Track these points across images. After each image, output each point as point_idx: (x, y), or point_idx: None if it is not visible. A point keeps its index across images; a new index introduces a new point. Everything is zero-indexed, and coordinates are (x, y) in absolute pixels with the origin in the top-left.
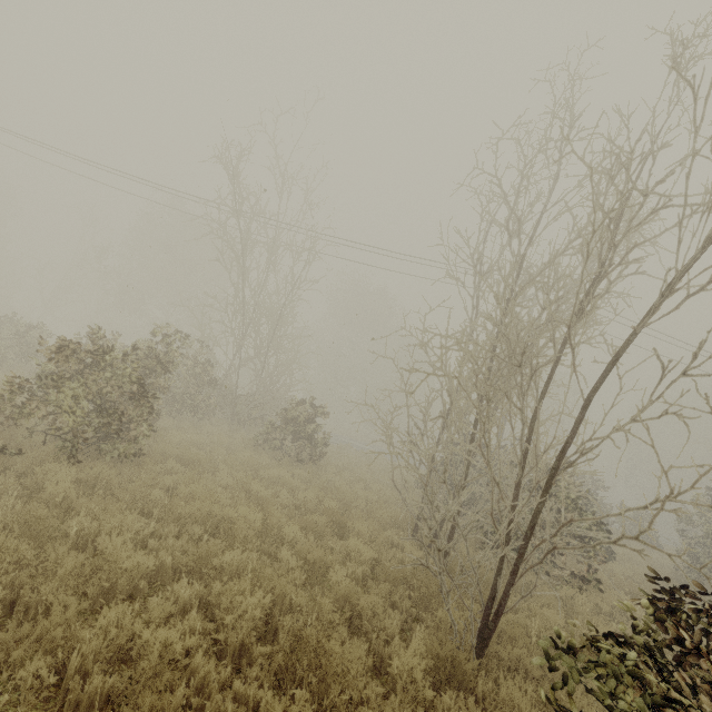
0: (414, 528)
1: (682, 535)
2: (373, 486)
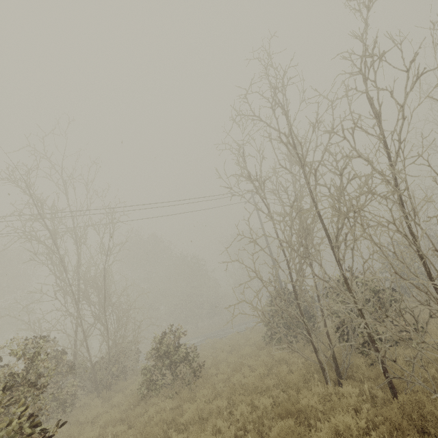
0: (323, 372)
1: (386, 280)
2: (249, 363)
